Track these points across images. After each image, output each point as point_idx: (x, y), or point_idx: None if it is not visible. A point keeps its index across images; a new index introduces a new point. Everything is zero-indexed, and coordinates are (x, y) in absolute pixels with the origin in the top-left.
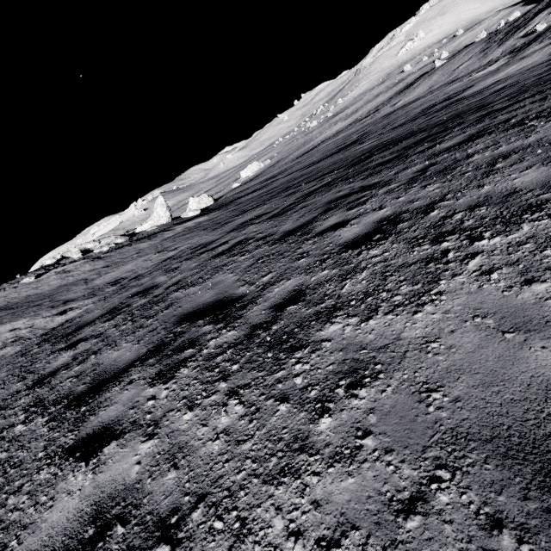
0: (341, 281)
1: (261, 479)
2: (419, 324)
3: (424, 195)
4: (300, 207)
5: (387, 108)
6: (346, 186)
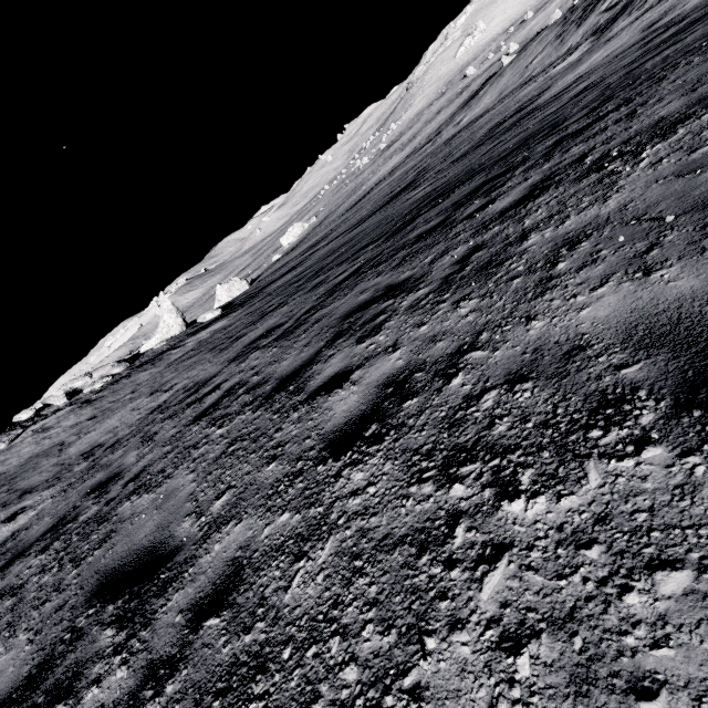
0: (294, 558)
1: None
2: None
3: (453, 325)
4: (314, 320)
5: (451, 128)
6: (373, 281)
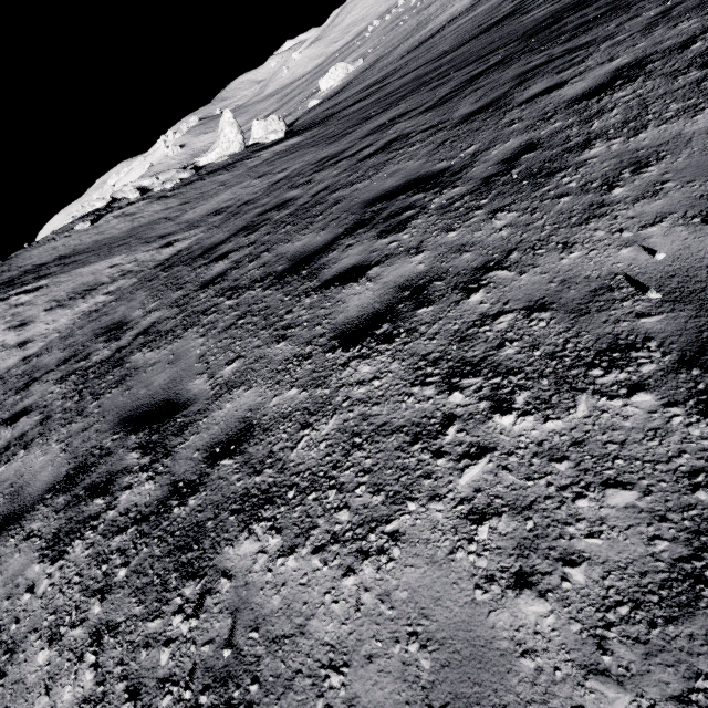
0: (585, 123)
1: (568, 228)
2: (701, 121)
3: (677, 33)
4: (471, 90)
5: None
6: (537, 56)
